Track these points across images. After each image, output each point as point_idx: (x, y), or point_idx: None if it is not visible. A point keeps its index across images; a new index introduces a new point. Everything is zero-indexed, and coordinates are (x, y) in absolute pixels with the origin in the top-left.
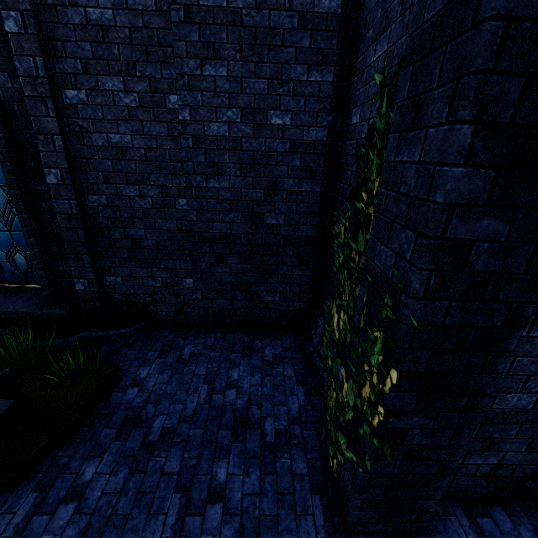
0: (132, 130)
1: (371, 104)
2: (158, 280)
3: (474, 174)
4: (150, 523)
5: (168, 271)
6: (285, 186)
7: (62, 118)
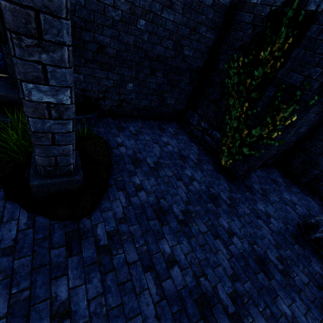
0: None
1: None
2: (110, 81)
3: None
4: (178, 190)
5: (119, 75)
6: (200, 30)
7: None
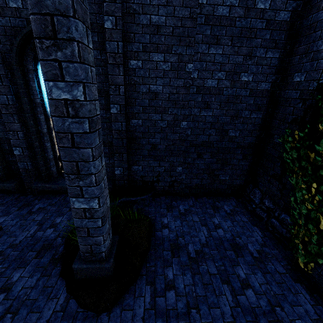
0: (163, 83)
1: (321, 72)
2: (162, 168)
3: None
4: (220, 299)
5: (169, 162)
6: (243, 114)
7: (125, 76)
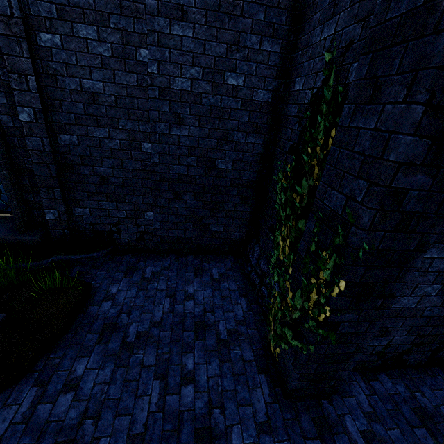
0: (104, 78)
1: (315, 76)
2: (122, 212)
3: (418, 142)
4: (138, 402)
5: (132, 204)
6: (235, 137)
7: (36, 60)
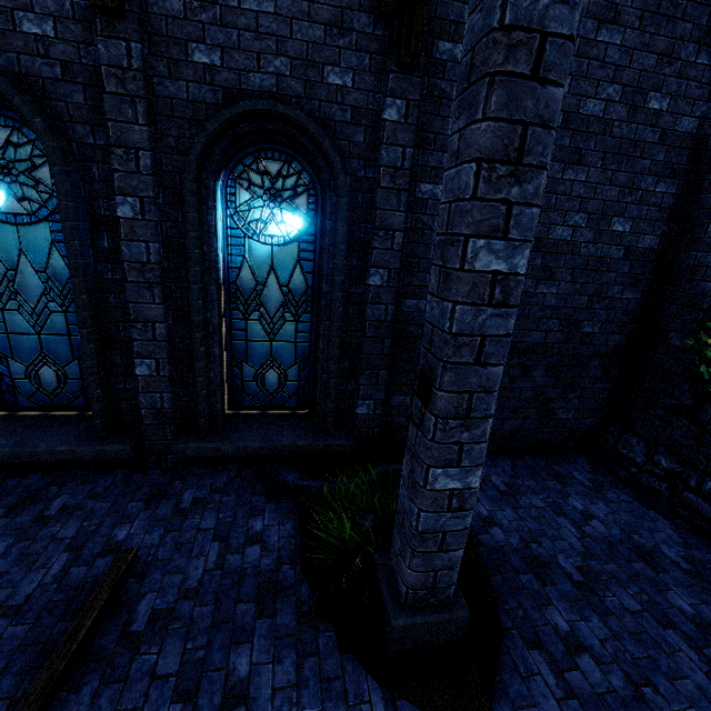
0: None
1: None
2: None
3: None
4: (678, 661)
5: None
6: (609, 293)
7: (406, 213)
